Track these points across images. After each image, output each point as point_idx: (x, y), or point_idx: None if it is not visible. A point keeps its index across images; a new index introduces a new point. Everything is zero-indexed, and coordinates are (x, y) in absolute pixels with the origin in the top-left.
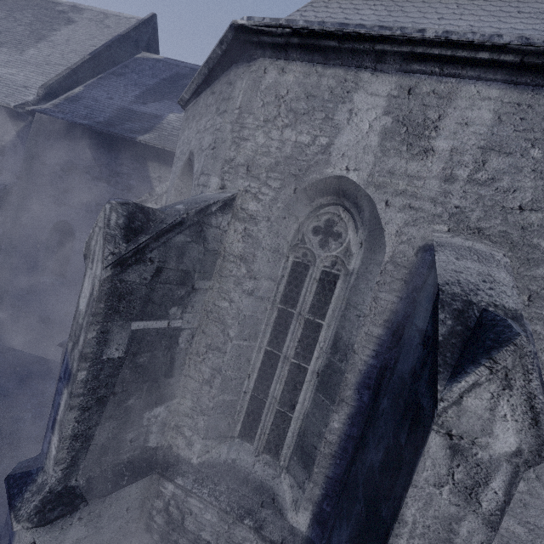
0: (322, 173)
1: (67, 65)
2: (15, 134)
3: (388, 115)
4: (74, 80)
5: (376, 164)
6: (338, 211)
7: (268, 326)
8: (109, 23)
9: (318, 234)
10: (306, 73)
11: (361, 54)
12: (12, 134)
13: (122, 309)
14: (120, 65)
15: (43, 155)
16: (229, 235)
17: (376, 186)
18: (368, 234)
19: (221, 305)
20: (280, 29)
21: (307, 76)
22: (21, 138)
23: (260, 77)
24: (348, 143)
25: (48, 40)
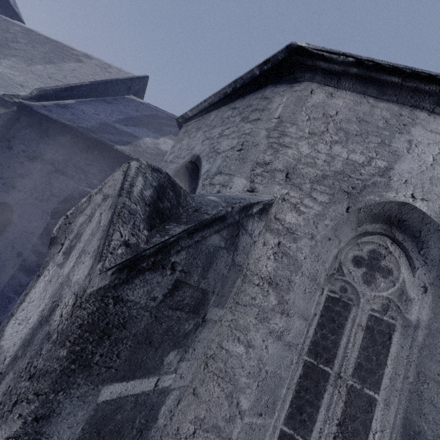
0: (382, 196)
1: (67, 83)
2: None
3: None
4: (69, 94)
5: None
6: (385, 242)
7: (289, 390)
8: (111, 71)
9: (360, 265)
10: (357, 101)
11: (423, 95)
12: None
13: (97, 359)
14: (111, 97)
15: (13, 140)
16: (255, 247)
17: None
18: (437, 276)
19: (231, 349)
20: (343, 57)
21: (358, 104)
22: None
23: (306, 96)
24: (411, 171)
25: (57, 65)
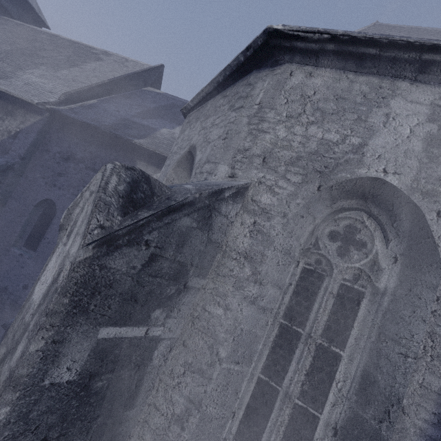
0: (353, 173)
1: (89, 84)
2: (31, 124)
3: (433, 122)
4: (91, 94)
5: (422, 170)
6: (361, 217)
7: (265, 346)
8: (128, 65)
9: (336, 239)
10: (336, 78)
11: (403, 63)
12: (28, 124)
13: (93, 308)
14: (129, 92)
15: (49, 143)
16: (234, 227)
17: (422, 193)
18: (407, 247)
19: (213, 311)
20: (318, 34)
21: (336, 81)
22: (34, 128)
23: (285, 78)
24: (386, 145)
25: (79, 67)
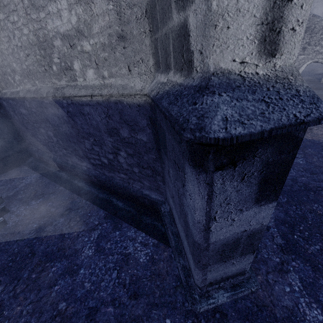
0: None
1: None
2: None
3: None
4: None
5: None
6: None
7: None
8: None
9: None
10: None
11: None
12: None
13: None
14: None
15: None
16: (314, 11)
17: None
18: None
19: None
20: None
21: None
22: None
23: None
24: None
25: None
